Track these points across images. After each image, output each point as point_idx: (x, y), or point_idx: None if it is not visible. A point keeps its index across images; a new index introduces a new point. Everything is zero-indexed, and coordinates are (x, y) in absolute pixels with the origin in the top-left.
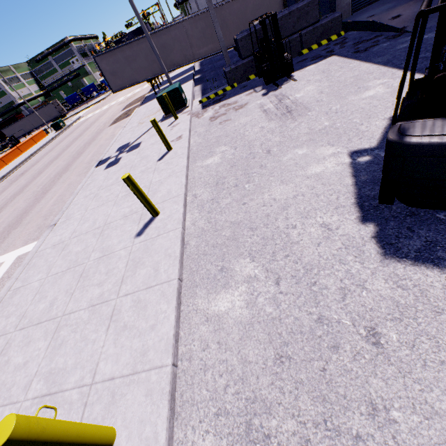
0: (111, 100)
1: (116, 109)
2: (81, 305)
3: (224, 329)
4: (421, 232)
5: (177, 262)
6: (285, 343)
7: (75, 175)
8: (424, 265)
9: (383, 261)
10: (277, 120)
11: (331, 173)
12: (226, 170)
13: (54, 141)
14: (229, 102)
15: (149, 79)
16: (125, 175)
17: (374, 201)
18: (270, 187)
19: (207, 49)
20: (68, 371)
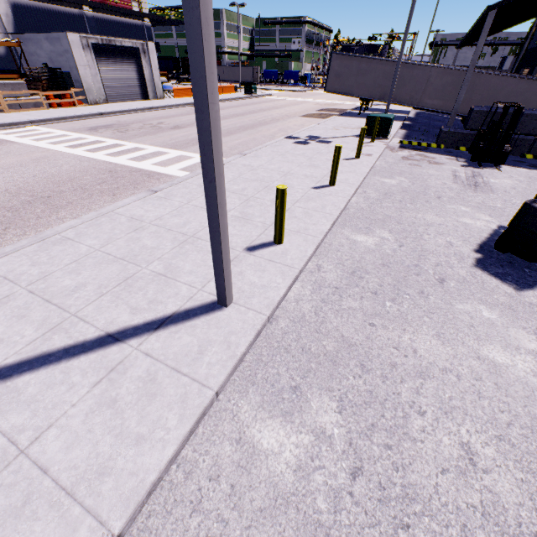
0: (307, 96)
1: (311, 106)
2: (265, 198)
3: (356, 245)
4: (507, 269)
5: (340, 210)
6: (390, 263)
7: (260, 135)
8: (494, 277)
9: (472, 267)
10: (460, 185)
11: (476, 227)
12: (398, 191)
13: (240, 101)
14: (428, 155)
15: (364, 98)
16: (339, 145)
17: (492, 249)
18: (425, 213)
19: (436, 103)
20: (255, 216)
